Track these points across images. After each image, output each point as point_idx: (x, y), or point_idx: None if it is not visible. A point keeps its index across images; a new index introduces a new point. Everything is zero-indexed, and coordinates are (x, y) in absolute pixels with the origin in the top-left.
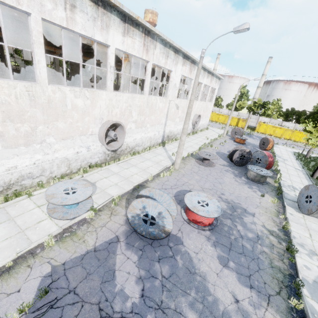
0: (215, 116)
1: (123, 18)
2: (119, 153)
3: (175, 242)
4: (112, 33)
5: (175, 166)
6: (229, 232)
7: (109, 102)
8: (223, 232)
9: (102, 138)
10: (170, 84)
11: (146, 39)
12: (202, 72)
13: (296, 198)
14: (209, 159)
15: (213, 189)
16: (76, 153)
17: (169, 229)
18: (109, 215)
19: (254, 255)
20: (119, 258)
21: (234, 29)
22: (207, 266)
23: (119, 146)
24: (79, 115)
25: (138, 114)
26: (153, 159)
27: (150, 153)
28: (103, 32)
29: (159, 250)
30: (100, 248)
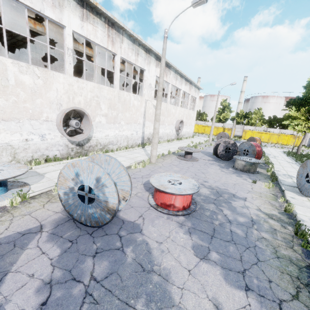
0: (201, 128)
1: (80, 3)
2: (87, 149)
3: (130, 230)
4: (67, 14)
5: (151, 159)
6: (212, 217)
7: (69, 87)
8: (204, 217)
9: (59, 126)
10: (144, 83)
11: (111, 31)
12: (179, 78)
13: (295, 183)
14: (191, 151)
15: (195, 177)
16: (25, 141)
17: (114, 205)
18: (43, 202)
19: (249, 243)
20: (27, 253)
21: (192, 2)
22: (174, 260)
23: (85, 138)
24: (27, 94)
25: (109, 108)
26: (128, 156)
27: (126, 152)
28: (56, 10)
29: (101, 240)
30: (4, 240)
